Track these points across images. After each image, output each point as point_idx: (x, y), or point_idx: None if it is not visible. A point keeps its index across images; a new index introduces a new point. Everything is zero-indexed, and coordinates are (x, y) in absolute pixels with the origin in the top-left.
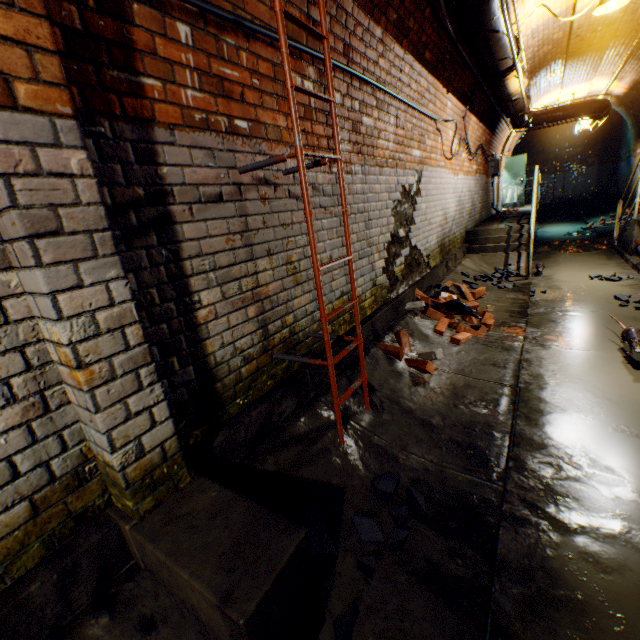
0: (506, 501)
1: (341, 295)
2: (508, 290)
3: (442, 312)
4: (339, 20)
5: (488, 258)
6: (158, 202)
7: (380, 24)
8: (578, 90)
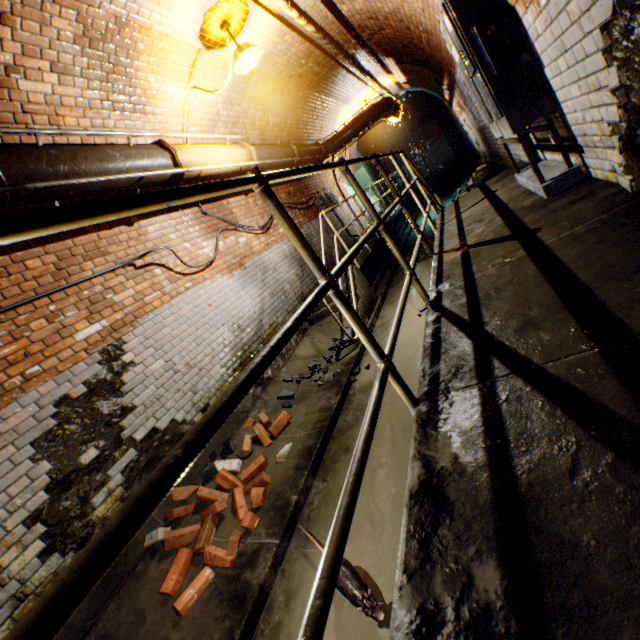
0: None
1: None
2: (327, 386)
3: (204, 515)
4: None
5: (326, 326)
6: None
7: None
8: (366, 97)
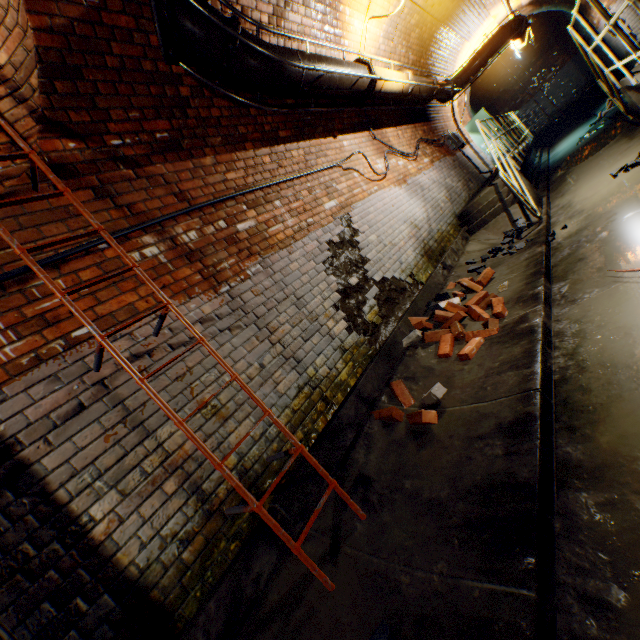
0: (559, 608)
1: (298, 390)
2: (521, 251)
3: (446, 326)
4: (157, 185)
5: (491, 228)
6: (3, 459)
7: (207, 155)
8: (485, 30)
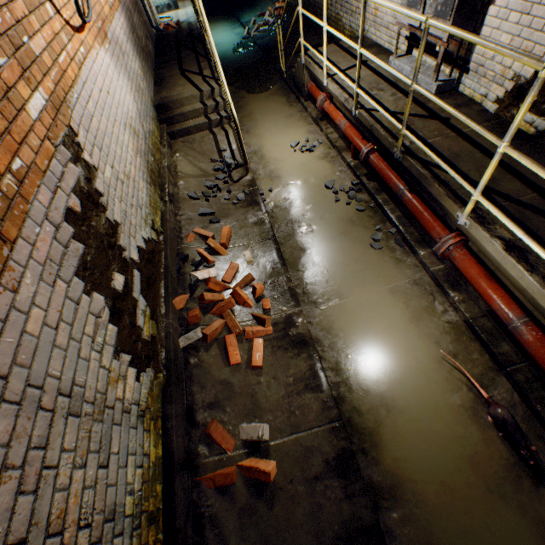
0: None
1: None
2: (245, 205)
3: (217, 313)
4: None
5: (198, 145)
6: None
7: None
8: None
